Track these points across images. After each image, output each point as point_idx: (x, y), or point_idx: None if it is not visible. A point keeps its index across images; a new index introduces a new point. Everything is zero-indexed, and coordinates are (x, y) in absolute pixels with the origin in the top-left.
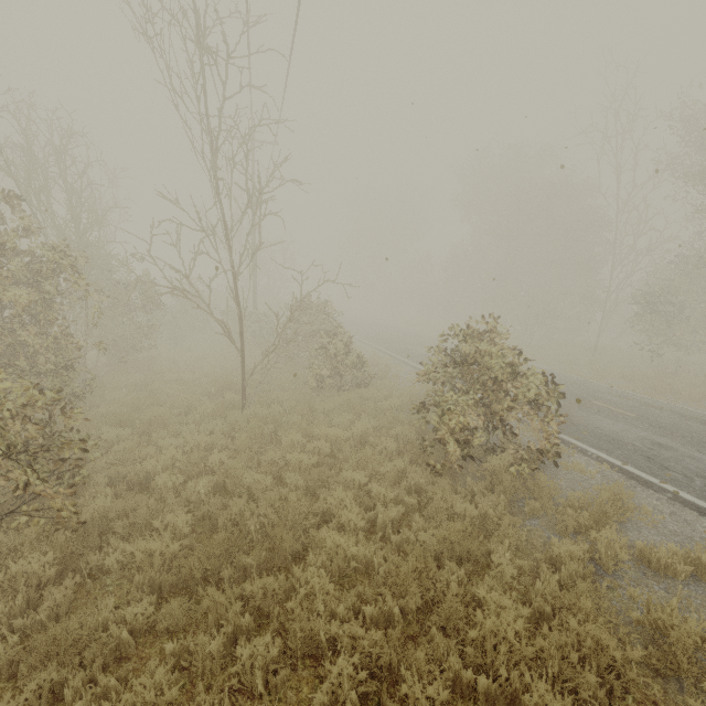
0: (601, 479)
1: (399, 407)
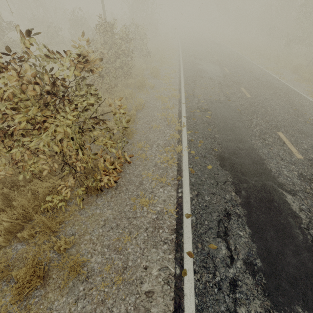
0: (149, 221)
1: (108, 113)
